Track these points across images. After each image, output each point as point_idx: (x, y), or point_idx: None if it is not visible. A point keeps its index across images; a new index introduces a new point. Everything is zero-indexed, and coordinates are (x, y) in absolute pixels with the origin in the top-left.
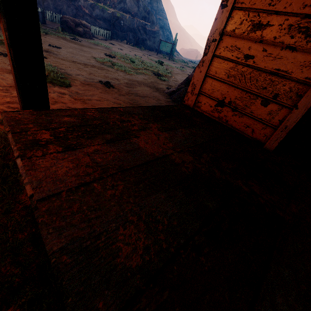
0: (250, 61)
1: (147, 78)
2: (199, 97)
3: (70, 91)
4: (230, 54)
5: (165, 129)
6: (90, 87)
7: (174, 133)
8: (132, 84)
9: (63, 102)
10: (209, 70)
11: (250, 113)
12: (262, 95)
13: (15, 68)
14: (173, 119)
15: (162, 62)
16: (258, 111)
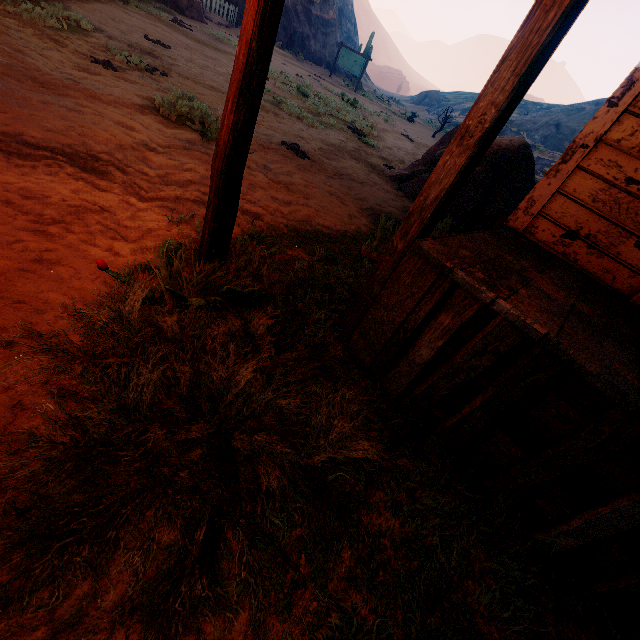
0: (634, 187)
1: (345, 140)
2: (536, 219)
3: (255, 163)
4: (604, 171)
5: (538, 270)
6: (277, 156)
7: (549, 276)
8: (330, 152)
9: (261, 187)
10: (563, 185)
11: (616, 255)
12: (639, 234)
13: (446, 194)
14: (527, 254)
15: (355, 101)
16: (629, 253)
